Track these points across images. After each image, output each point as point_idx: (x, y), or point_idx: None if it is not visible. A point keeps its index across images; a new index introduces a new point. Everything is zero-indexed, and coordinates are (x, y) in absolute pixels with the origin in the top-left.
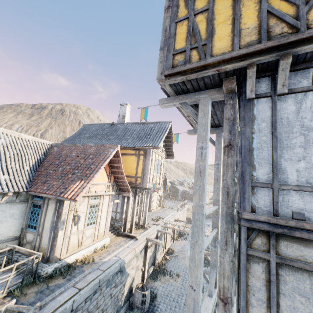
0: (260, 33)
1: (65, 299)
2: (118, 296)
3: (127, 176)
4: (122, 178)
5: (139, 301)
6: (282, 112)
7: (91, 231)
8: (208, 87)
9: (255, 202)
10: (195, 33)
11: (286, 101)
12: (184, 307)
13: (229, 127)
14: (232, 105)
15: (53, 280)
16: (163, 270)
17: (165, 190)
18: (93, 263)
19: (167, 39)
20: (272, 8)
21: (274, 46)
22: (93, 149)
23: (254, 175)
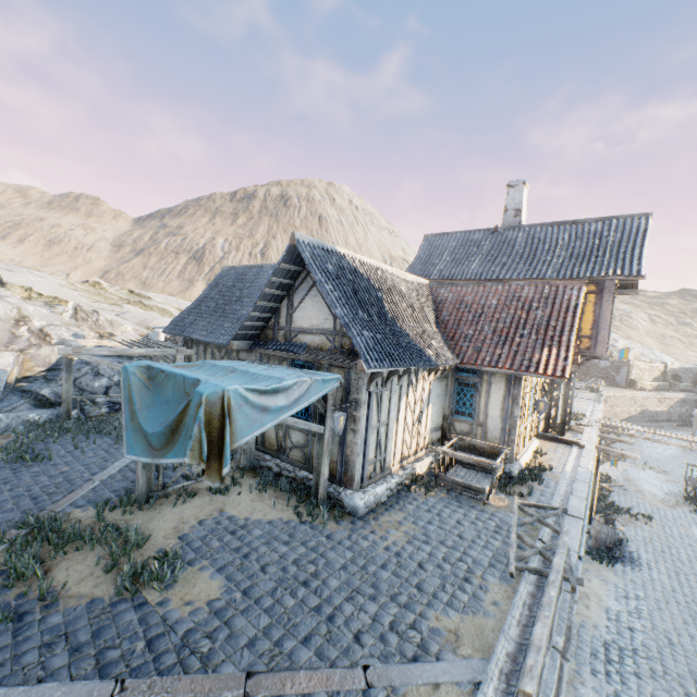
0: None
1: (582, 506)
2: None
3: None
4: None
5: (610, 539)
6: None
7: (528, 426)
8: None
9: None
10: None
11: None
12: (691, 564)
13: None
14: None
15: (526, 485)
16: (611, 505)
17: None
18: (553, 473)
19: None
20: None
21: None
22: (530, 292)
23: None
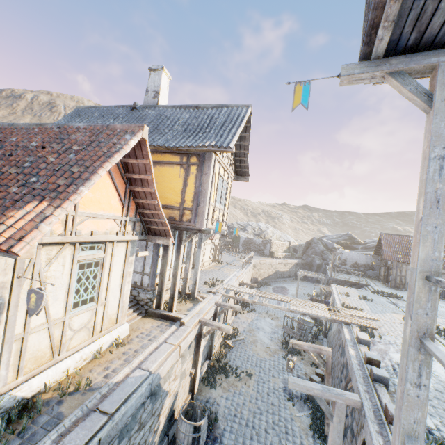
0: None
1: None
2: (146, 440)
3: (164, 207)
4: (153, 207)
5: (188, 439)
6: None
7: (86, 317)
8: None
9: None
10: None
11: None
12: (266, 438)
13: None
14: None
15: None
16: (224, 366)
17: (222, 237)
18: (87, 391)
19: None
20: None
21: None
22: (83, 135)
23: None
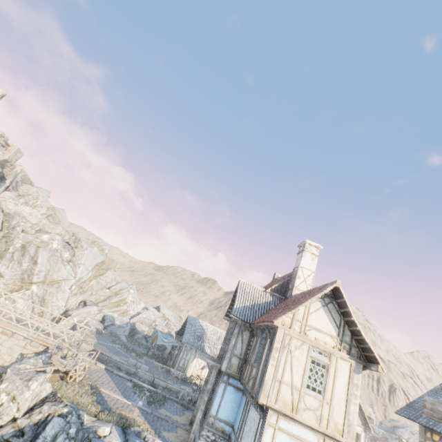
0: None
1: None
2: None
3: None
4: None
5: None
6: None
7: None
8: None
9: None
10: None
11: None
12: None
13: None
14: None
15: None
16: None
17: (366, 428)
18: None
19: None
20: None
21: None
22: None
23: None
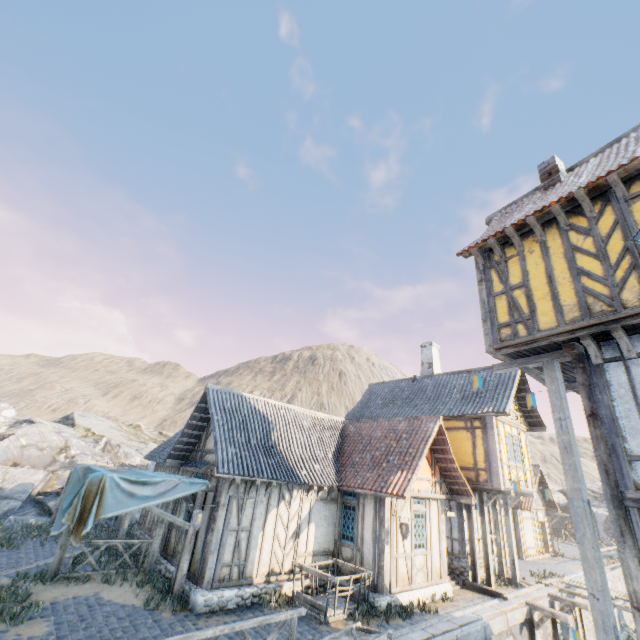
0: (581, 310)
1: (418, 637)
2: None
3: (459, 468)
4: (452, 469)
5: None
6: (639, 376)
7: (421, 560)
8: (548, 350)
9: (636, 478)
10: (516, 308)
11: (639, 365)
12: None
13: (586, 394)
14: (583, 369)
15: (390, 618)
16: None
17: (548, 508)
18: (436, 615)
19: (487, 312)
20: (586, 288)
21: (597, 323)
22: (404, 425)
23: (626, 448)
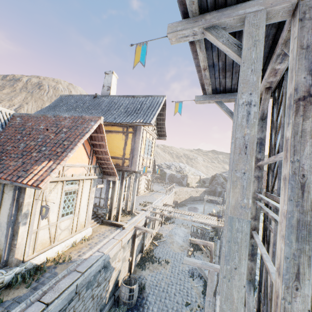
0: None
1: None
2: (101, 294)
3: (113, 158)
4: (106, 159)
5: (126, 296)
6: None
7: (68, 223)
8: None
9: None
10: None
11: None
12: (174, 298)
13: (308, 63)
14: None
15: (12, 291)
16: (151, 257)
17: (153, 173)
18: (69, 262)
19: None
20: None
21: None
22: (68, 122)
23: None
